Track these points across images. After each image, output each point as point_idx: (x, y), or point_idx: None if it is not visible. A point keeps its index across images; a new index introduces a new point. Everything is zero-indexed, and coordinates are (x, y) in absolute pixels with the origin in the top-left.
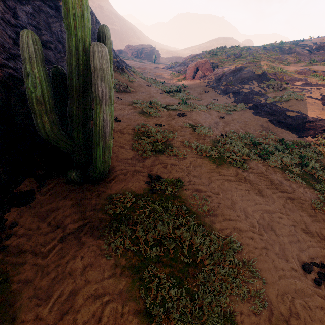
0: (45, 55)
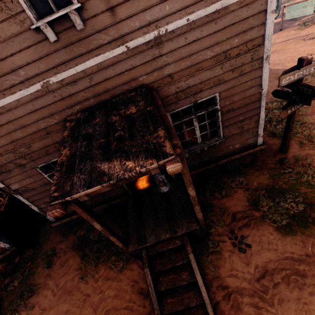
0: None
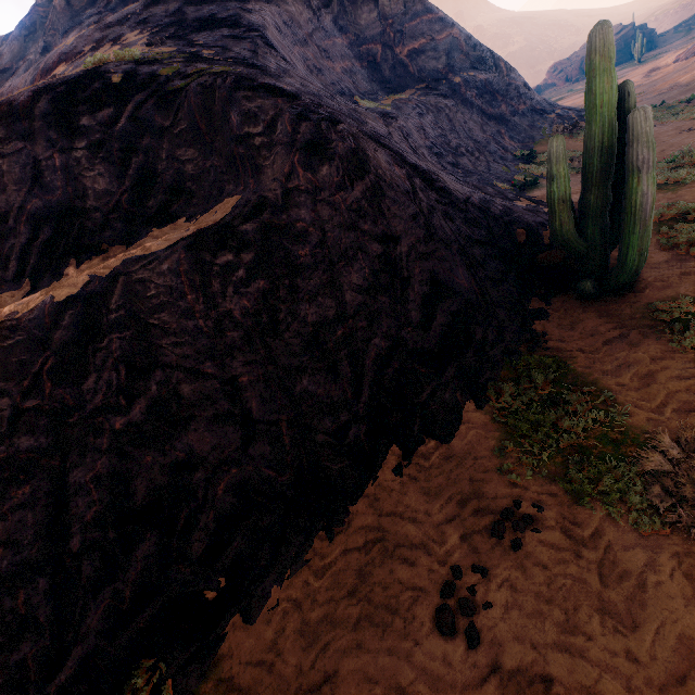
0: (462, 166)
